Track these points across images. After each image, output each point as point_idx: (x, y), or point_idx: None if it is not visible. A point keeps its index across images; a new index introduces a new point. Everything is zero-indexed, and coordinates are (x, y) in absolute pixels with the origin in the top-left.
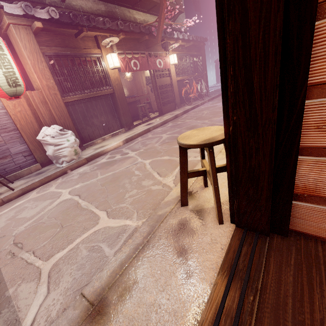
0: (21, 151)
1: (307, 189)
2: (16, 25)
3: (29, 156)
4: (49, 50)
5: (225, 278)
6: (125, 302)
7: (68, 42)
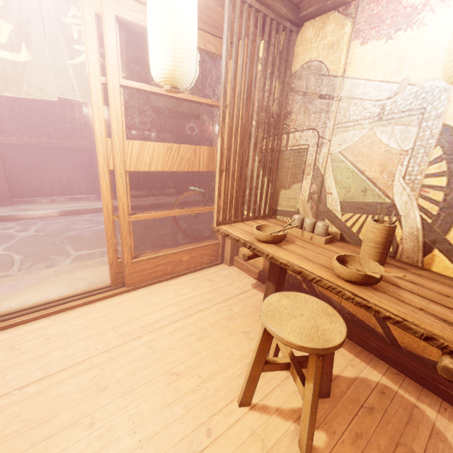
0: None
1: None
2: None
3: None
4: None
5: None
6: None
7: None
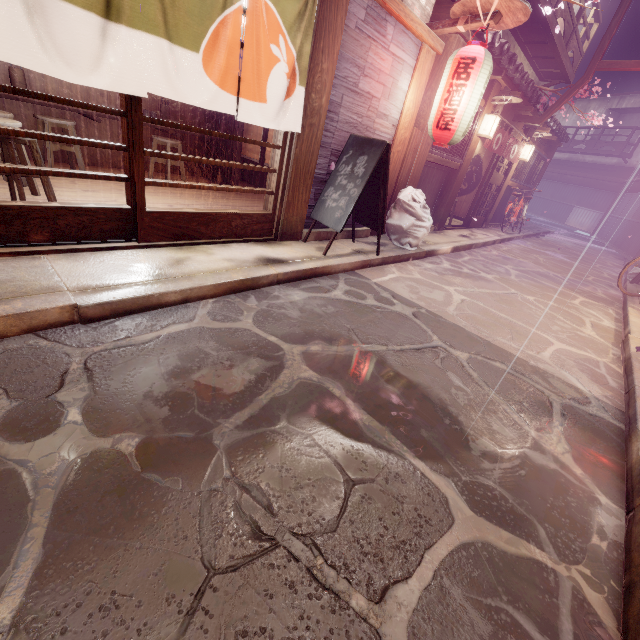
0: None
1: None
2: (461, 36)
3: None
4: None
5: None
6: None
7: None
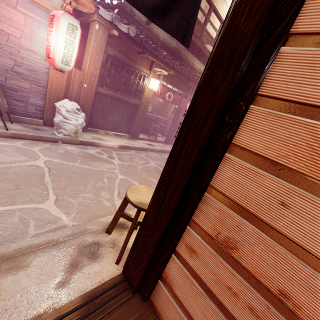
0: (37, 104)
1: (168, 278)
2: (100, 23)
3: (40, 111)
4: (112, 51)
5: (81, 302)
6: (8, 275)
7: (130, 53)
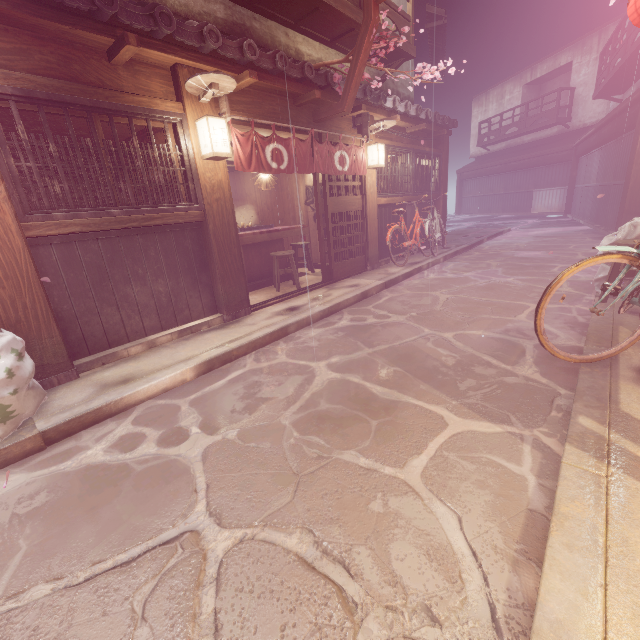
0: None
1: None
2: None
3: None
4: (2, 79)
5: None
6: None
7: (80, 66)
